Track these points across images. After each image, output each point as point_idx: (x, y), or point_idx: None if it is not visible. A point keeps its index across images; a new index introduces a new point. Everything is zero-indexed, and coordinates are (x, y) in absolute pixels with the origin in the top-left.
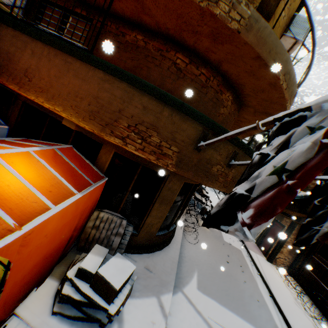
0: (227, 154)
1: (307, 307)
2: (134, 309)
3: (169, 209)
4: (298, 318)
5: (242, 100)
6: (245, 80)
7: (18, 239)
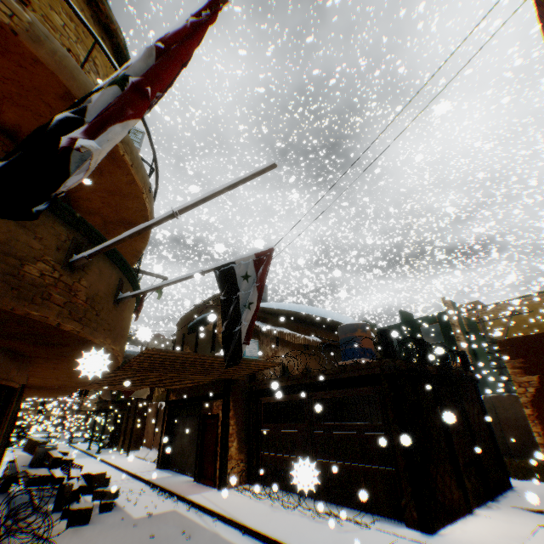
0: (58, 241)
1: (287, 503)
2: None
3: None
4: (285, 523)
5: (75, 199)
6: None
7: None
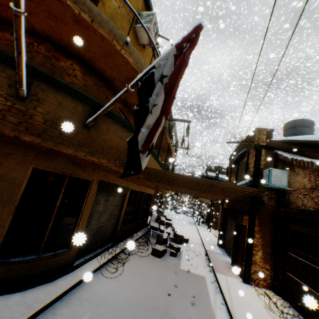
0: (9, 81)
1: None
2: None
3: (14, 212)
4: None
5: (99, 72)
6: (64, 35)
7: None
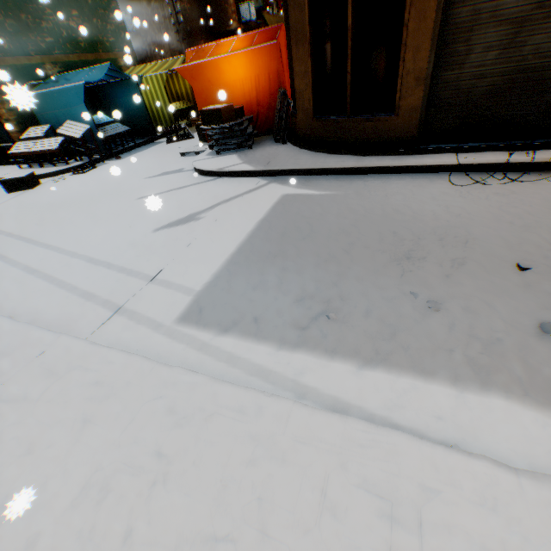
0: None
1: None
2: (227, 158)
3: (310, 53)
4: None
5: None
6: None
7: (185, 70)
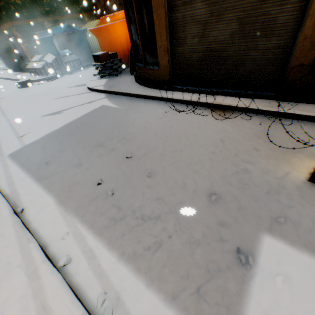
0: None
1: None
2: (102, 81)
3: (128, 30)
4: None
5: None
6: None
7: (93, 30)
